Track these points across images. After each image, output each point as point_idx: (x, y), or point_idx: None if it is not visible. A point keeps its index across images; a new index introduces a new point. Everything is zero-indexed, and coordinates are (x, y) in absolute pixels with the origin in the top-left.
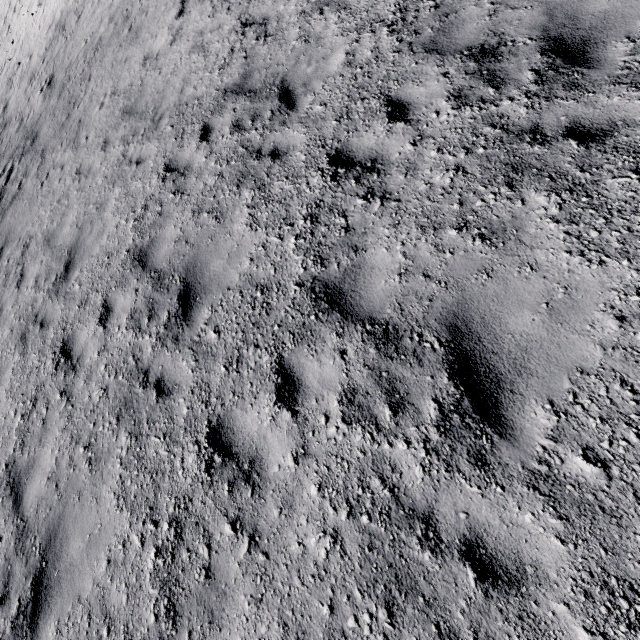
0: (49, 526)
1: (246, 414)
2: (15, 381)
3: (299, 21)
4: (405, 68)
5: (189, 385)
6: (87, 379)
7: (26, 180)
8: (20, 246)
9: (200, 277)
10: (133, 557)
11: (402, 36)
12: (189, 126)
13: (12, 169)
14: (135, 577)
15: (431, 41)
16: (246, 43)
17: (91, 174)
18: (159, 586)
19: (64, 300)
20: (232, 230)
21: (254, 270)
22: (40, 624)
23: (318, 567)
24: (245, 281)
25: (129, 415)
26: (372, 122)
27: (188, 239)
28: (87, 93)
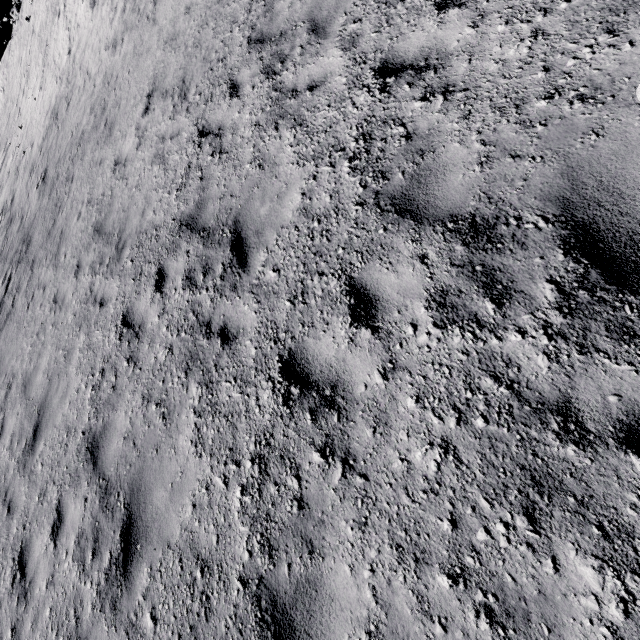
0: None
1: None
2: None
3: (253, 136)
4: (371, 234)
5: None
6: (34, 622)
7: (18, 296)
8: (5, 385)
9: (143, 510)
10: None
11: (366, 179)
12: (146, 265)
13: (10, 278)
14: None
15: (402, 194)
16: (202, 159)
17: (64, 306)
18: None
19: (28, 481)
20: (177, 444)
21: (196, 526)
22: None
23: None
24: (186, 542)
25: None
26: (331, 317)
27: (136, 440)
28: (69, 197)
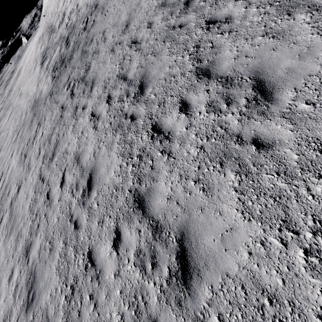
0: (141, 75)
1: (222, 11)
2: (112, 60)
3: None
4: None
5: (194, 18)
6: (146, 42)
7: (96, 18)
8: (101, 33)
9: None
10: (180, 61)
11: None
12: None
13: (88, 19)
14: (182, 64)
15: None
16: None
17: None
18: (192, 60)
19: (128, 33)
20: None
21: None
22: (145, 91)
23: (258, 22)
24: None
25: (168, 38)
26: None
27: None
28: None
